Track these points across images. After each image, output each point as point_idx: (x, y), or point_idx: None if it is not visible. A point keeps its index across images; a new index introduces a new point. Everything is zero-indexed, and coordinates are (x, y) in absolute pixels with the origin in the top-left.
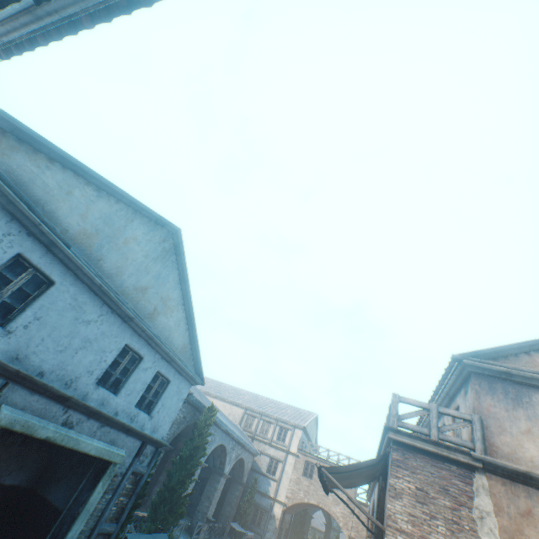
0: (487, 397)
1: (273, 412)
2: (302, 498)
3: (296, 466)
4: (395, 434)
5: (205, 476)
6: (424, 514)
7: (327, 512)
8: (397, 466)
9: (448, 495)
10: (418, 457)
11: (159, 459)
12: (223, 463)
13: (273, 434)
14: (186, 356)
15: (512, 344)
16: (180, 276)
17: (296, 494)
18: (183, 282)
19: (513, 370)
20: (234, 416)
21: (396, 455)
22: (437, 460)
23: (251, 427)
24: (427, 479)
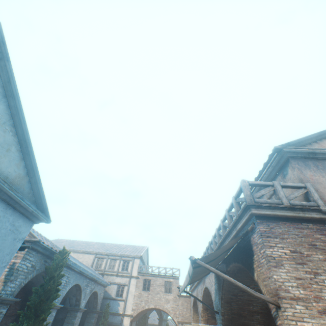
0: (307, 171)
1: (117, 251)
2: (144, 307)
3: (138, 285)
4: (257, 210)
5: (63, 316)
6: (308, 274)
7: (159, 310)
8: (267, 237)
9: (318, 249)
10: (281, 224)
11: (1, 317)
12: (79, 300)
13: (118, 267)
14: (23, 190)
15: (307, 136)
16: (5, 88)
17: (140, 305)
18: (10, 97)
19: (316, 150)
20: (87, 262)
21: (262, 227)
22: (296, 223)
23: (101, 266)
24: (296, 241)
